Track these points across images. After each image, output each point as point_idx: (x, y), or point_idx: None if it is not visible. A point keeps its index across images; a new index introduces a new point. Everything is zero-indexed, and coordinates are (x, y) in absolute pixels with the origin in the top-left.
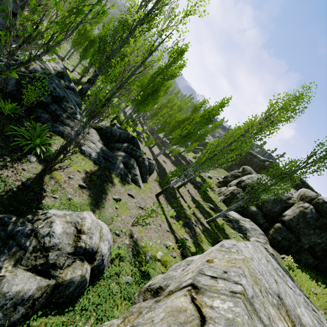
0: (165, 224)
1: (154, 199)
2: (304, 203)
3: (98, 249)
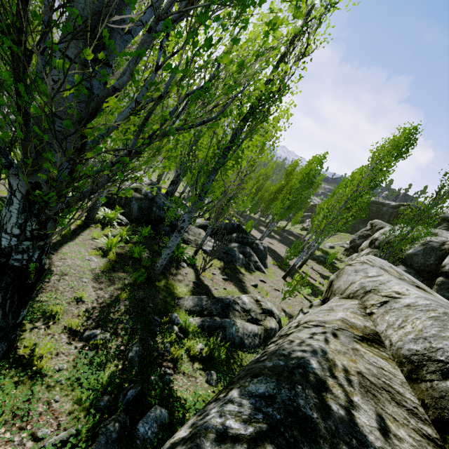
0: (305, 301)
1: (282, 281)
2: None
3: (274, 312)
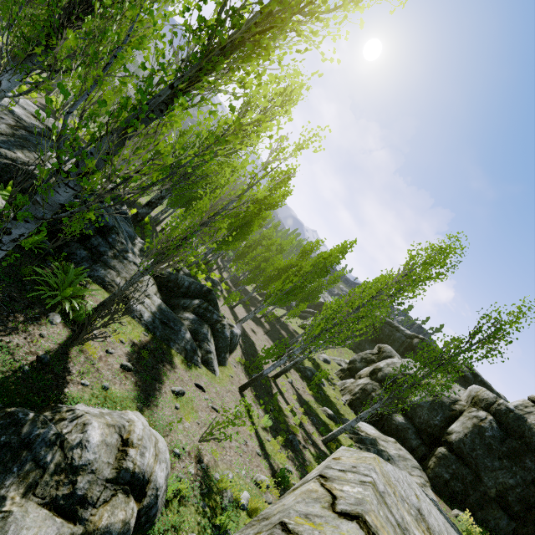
0: (254, 440)
1: (236, 394)
2: (479, 411)
3: (152, 476)
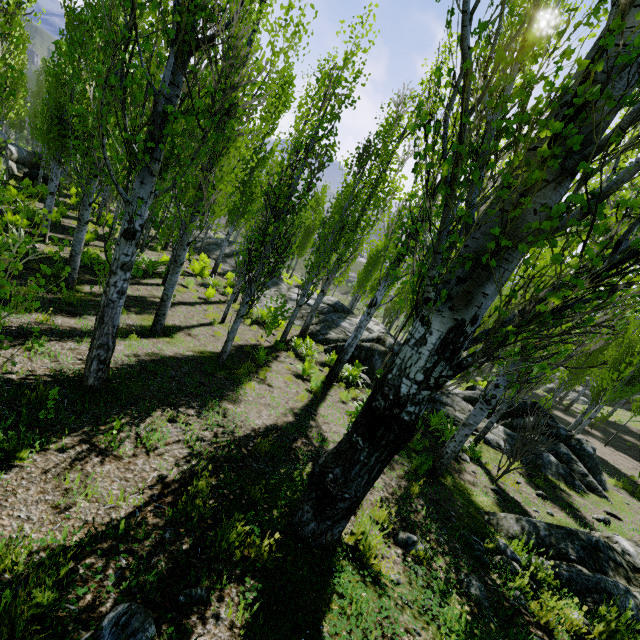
0: None
1: None
2: None
3: None
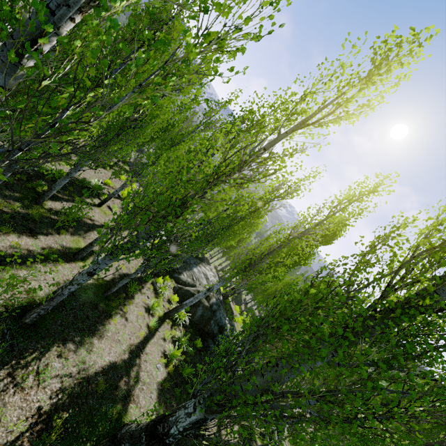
0: None
1: None
2: None
3: None
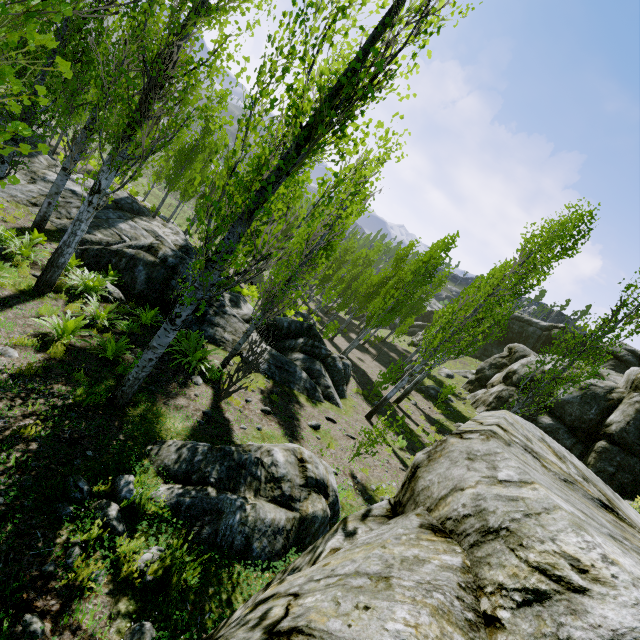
0: (394, 459)
1: (364, 422)
2: None
3: (328, 483)
